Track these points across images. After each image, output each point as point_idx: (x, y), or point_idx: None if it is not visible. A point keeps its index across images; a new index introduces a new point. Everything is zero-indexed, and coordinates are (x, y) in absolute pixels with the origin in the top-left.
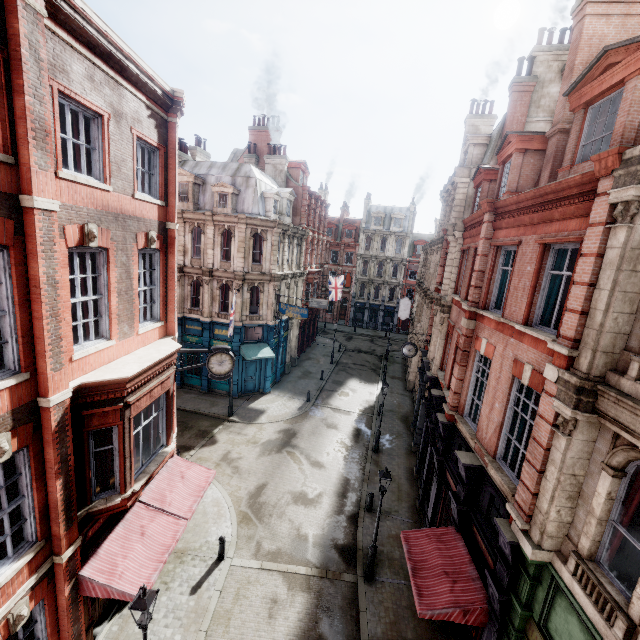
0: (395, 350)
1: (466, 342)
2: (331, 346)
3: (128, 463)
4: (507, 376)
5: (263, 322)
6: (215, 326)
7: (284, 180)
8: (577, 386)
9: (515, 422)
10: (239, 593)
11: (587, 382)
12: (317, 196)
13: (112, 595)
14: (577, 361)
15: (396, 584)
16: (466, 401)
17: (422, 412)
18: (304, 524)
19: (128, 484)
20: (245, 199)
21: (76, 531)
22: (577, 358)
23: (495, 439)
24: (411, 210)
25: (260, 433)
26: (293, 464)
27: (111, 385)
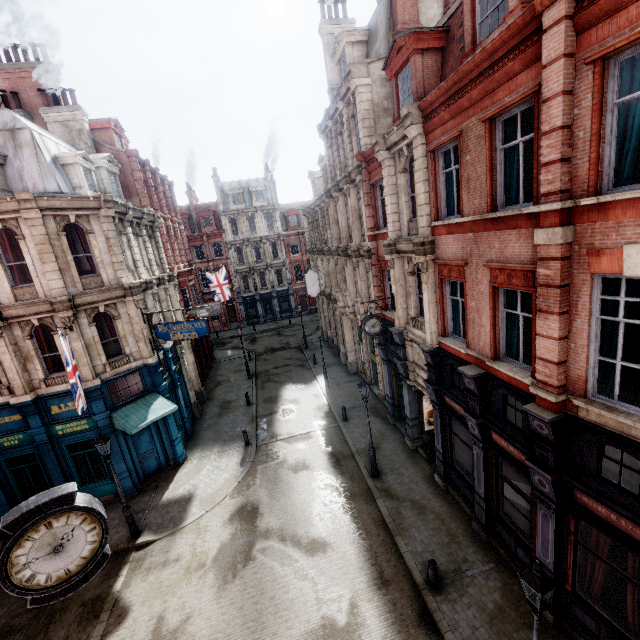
0: (309, 334)
1: (564, 269)
2: (237, 357)
3: None
4: None
5: (137, 363)
6: (48, 402)
7: (91, 145)
8: None
9: None
10: None
11: None
12: (152, 168)
13: None
14: None
15: None
16: (588, 370)
17: (410, 398)
18: None
19: None
20: (22, 170)
21: None
22: None
23: None
24: (269, 179)
25: (201, 541)
26: (282, 570)
27: None
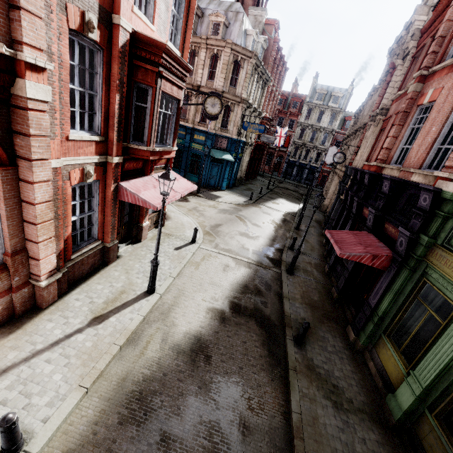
0: (313, 194)
1: (409, 104)
2: (267, 182)
3: (154, 125)
4: (452, 99)
5: (229, 135)
6: (195, 132)
7: (261, 31)
8: None
9: (448, 137)
10: (204, 258)
11: None
12: (282, 54)
13: (138, 202)
14: None
15: (308, 279)
16: (395, 152)
17: (337, 207)
18: (247, 244)
19: (152, 142)
20: (232, 31)
21: (121, 150)
22: None
23: (425, 154)
24: (349, 91)
25: (218, 205)
26: (240, 221)
27: (153, 48)
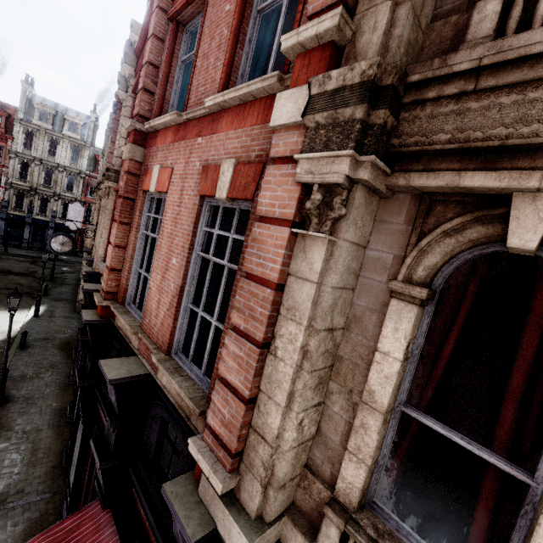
0: (68, 272)
1: (130, 183)
2: None
3: None
4: (191, 204)
5: None
6: None
7: None
8: (370, 80)
9: (203, 283)
10: None
11: (394, 63)
12: None
13: None
14: (351, 52)
15: None
16: (130, 279)
17: None
18: None
19: None
20: None
21: None
22: (350, 46)
23: (171, 320)
24: (92, 119)
25: None
26: None
27: None
